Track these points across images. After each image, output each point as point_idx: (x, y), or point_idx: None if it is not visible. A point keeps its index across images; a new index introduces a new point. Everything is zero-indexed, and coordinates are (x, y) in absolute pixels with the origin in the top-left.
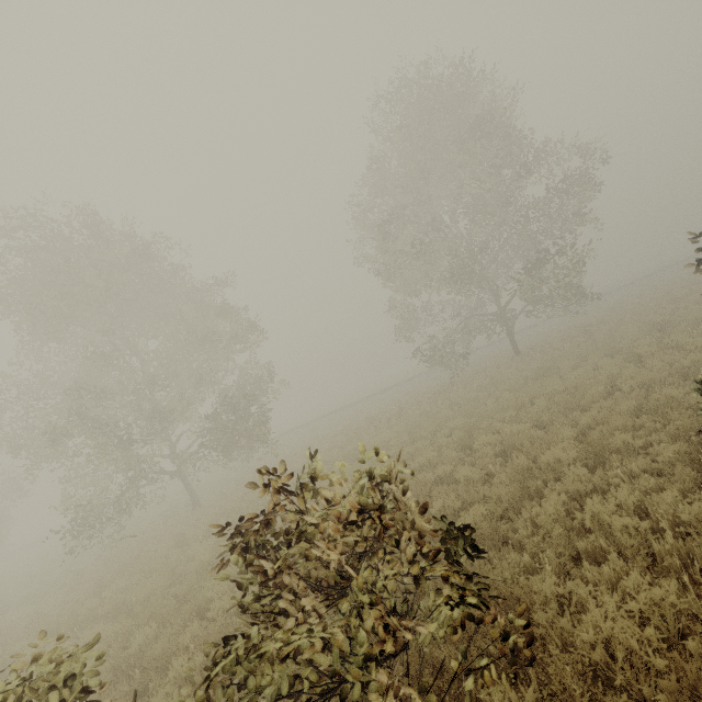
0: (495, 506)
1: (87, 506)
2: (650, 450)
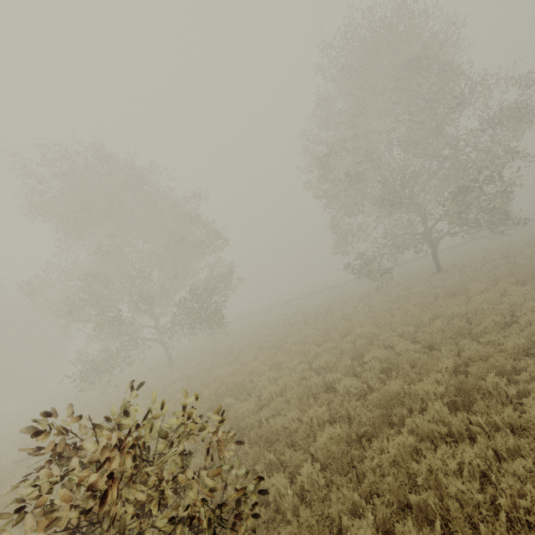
0: (350, 430)
1: (92, 359)
2: (524, 400)
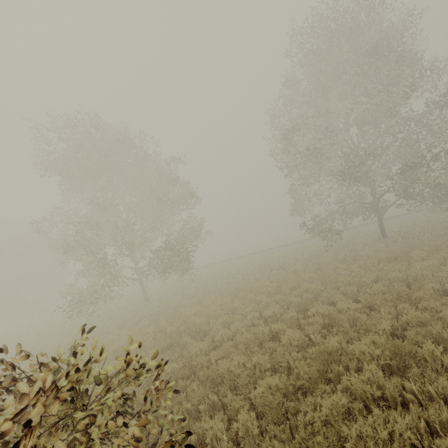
0: (287, 382)
1: (81, 291)
2: None
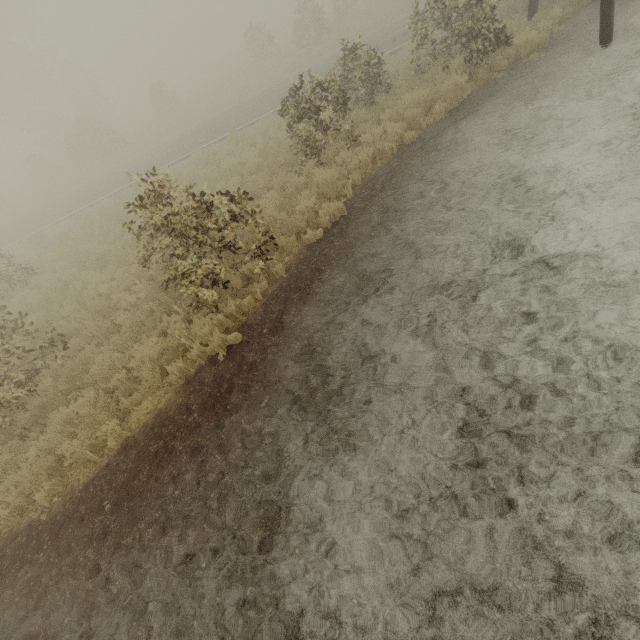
0: None
1: None
2: None
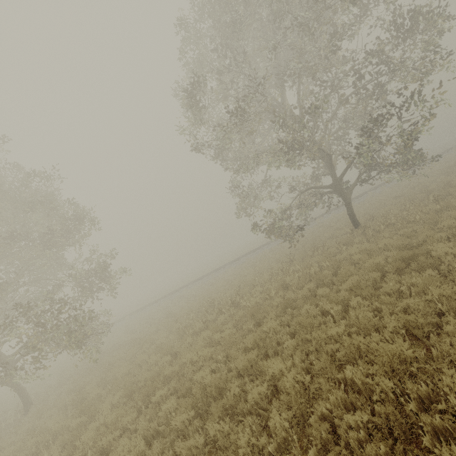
0: None
1: None
2: None
